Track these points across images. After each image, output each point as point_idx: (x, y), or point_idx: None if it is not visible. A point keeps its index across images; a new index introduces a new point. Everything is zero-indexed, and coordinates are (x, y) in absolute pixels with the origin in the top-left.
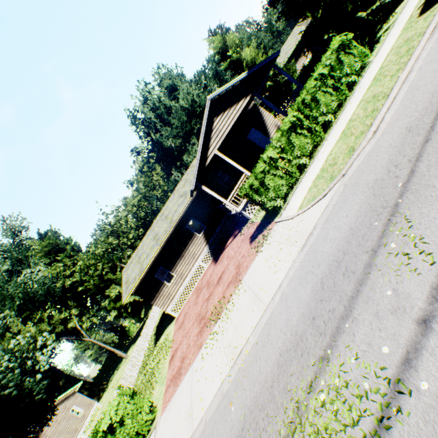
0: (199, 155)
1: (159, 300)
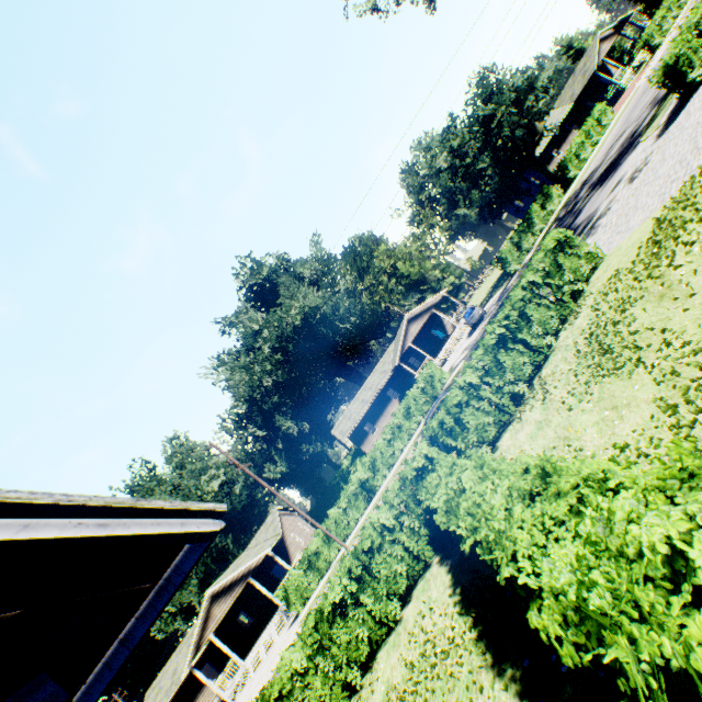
0: (596, 57)
1: (552, 166)
